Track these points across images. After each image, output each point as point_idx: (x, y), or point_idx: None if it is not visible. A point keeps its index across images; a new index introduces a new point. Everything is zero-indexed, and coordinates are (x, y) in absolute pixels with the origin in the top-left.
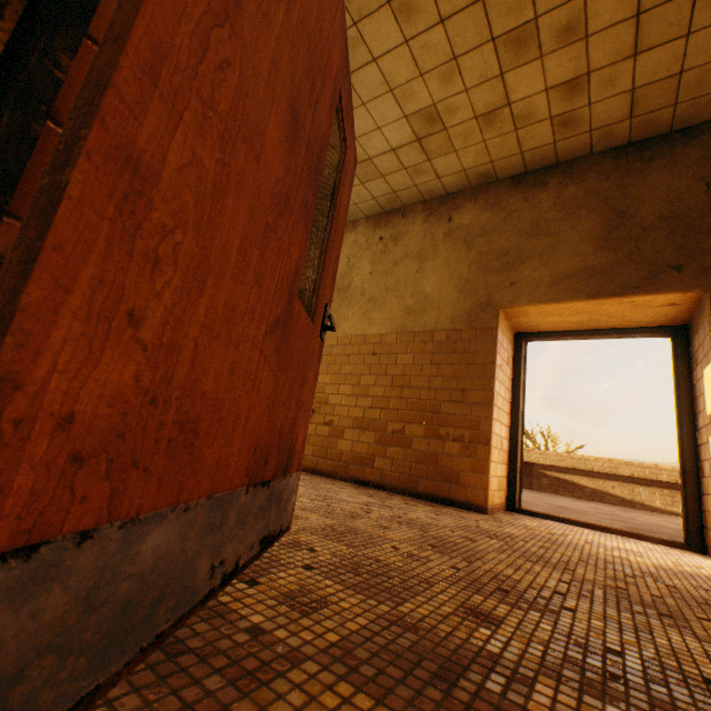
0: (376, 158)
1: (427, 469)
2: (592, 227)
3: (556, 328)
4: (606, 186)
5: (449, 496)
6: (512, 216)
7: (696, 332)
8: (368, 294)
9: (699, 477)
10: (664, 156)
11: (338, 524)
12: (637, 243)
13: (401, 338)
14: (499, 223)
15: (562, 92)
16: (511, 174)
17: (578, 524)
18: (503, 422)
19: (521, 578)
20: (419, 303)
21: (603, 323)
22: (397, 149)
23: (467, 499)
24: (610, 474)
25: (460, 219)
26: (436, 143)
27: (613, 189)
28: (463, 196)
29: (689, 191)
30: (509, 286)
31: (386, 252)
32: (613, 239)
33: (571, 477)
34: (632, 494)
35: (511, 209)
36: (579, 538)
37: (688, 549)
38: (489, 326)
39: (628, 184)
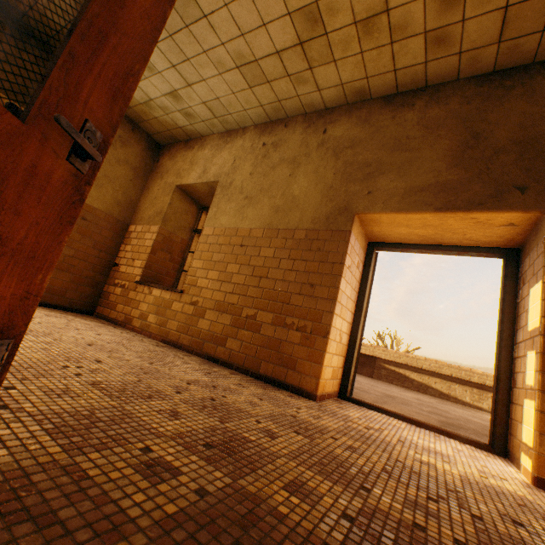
0: (262, 60)
1: (270, 353)
2: (449, 146)
3: (404, 240)
4: (466, 109)
5: (285, 380)
6: (379, 131)
7: (528, 254)
8: (245, 193)
9: (510, 386)
10: (524, 85)
11: (111, 407)
12: (487, 164)
13: (267, 233)
14: (366, 137)
15: (439, 2)
16: (384, 94)
17: (398, 417)
18: (346, 319)
19: (291, 510)
20: (287, 204)
21: (446, 239)
22: (281, 52)
23: (300, 385)
24: (434, 372)
25: (334, 131)
26: (317, 50)
27: (473, 112)
28: (340, 111)
29: (542, 118)
30: (367, 194)
31: (266, 157)
32: (466, 158)
33: (404, 371)
34: (449, 390)
35: (379, 125)
36: (394, 434)
37: (491, 451)
38: (344, 229)
39: (487, 109)
